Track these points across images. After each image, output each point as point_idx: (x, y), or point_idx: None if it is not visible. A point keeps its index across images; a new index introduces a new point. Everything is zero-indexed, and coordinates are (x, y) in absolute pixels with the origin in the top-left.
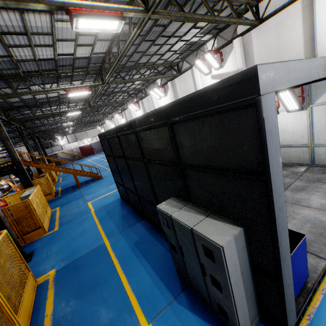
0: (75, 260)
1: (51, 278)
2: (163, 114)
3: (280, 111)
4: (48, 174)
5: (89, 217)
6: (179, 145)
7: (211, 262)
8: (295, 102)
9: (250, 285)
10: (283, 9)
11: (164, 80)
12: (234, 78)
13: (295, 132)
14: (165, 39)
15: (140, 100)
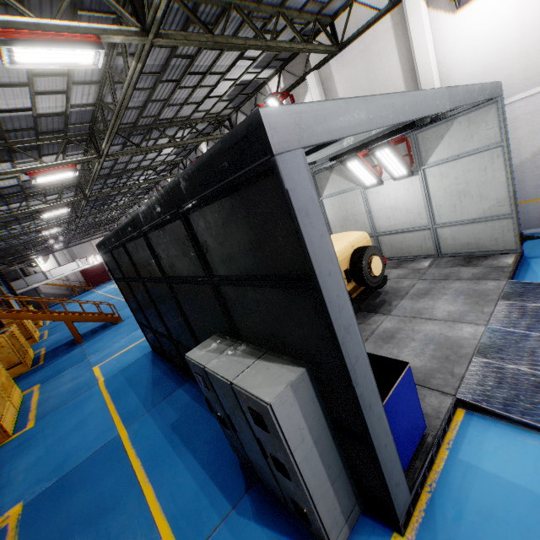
0: (62, 477)
1: (14, 521)
2: (170, 199)
3: (385, 179)
4: (16, 328)
5: (94, 393)
6: (204, 247)
7: (266, 432)
8: (401, 164)
9: (335, 458)
10: (368, 28)
11: (211, 144)
12: (239, 131)
13: (409, 209)
14: (197, 78)
15: None
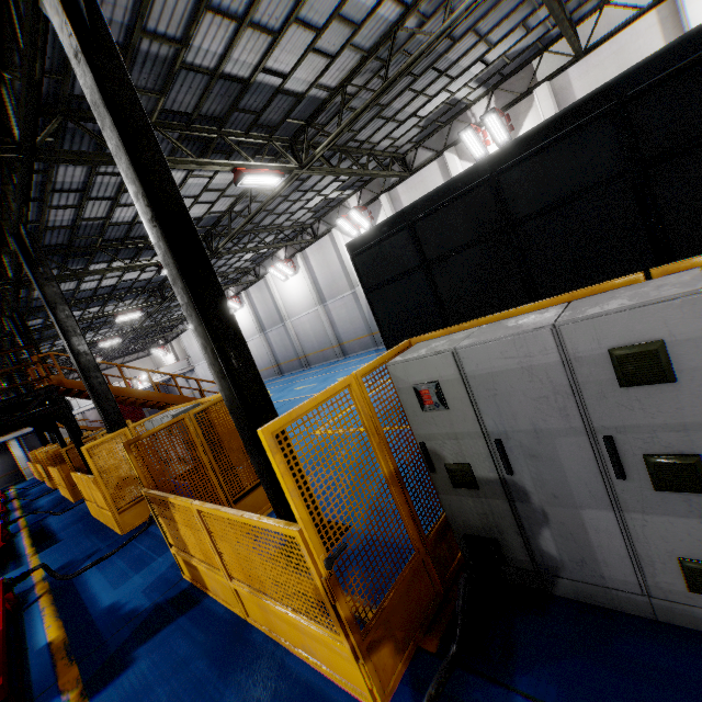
0: None
1: None
2: None
3: None
4: None
5: None
6: None
7: None
8: None
9: None
10: (625, 28)
11: (367, 195)
12: None
13: None
14: (429, 79)
15: (297, 252)
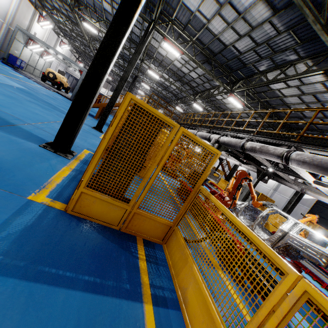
0: None
1: None
2: None
3: None
4: None
5: None
6: None
7: None
8: None
9: None
10: None
11: None
12: None
13: None
14: None
15: None
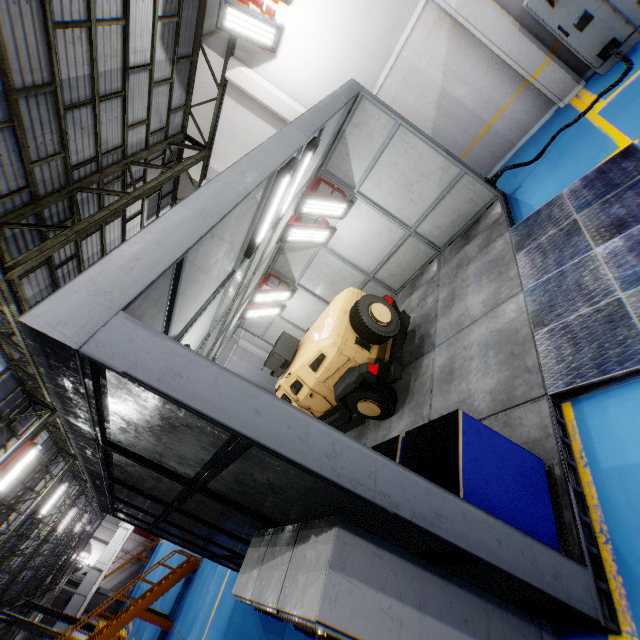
0: None
1: None
2: (82, 438)
3: (334, 224)
4: None
5: None
6: (154, 460)
7: None
8: (334, 202)
9: (466, 600)
10: (218, 117)
11: None
12: (36, 348)
13: (377, 232)
14: None
15: None
